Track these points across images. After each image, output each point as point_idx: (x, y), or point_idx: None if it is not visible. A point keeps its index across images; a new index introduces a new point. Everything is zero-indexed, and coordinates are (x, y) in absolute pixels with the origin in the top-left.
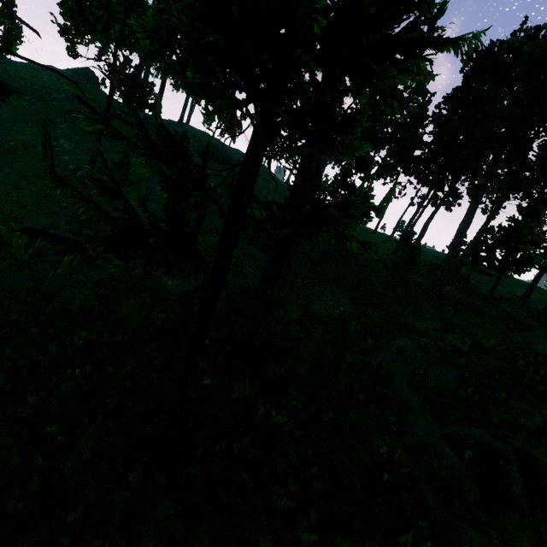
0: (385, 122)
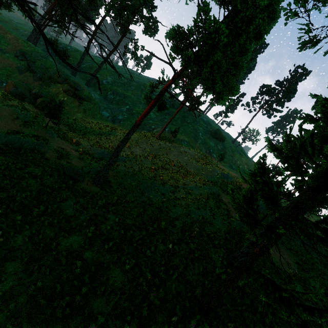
0: None
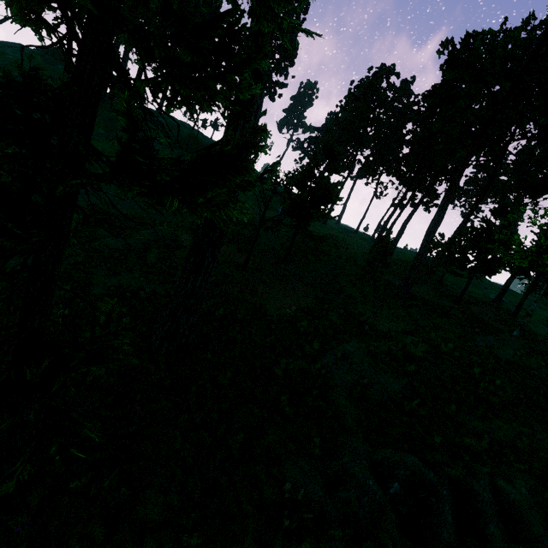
0: (368, 120)
